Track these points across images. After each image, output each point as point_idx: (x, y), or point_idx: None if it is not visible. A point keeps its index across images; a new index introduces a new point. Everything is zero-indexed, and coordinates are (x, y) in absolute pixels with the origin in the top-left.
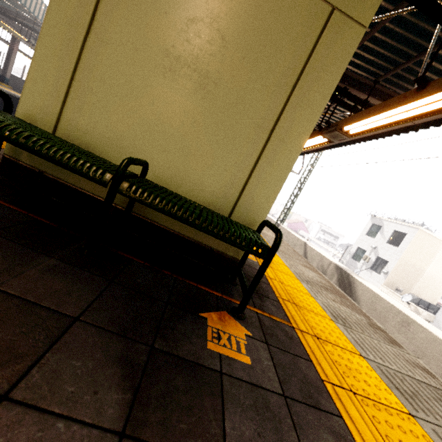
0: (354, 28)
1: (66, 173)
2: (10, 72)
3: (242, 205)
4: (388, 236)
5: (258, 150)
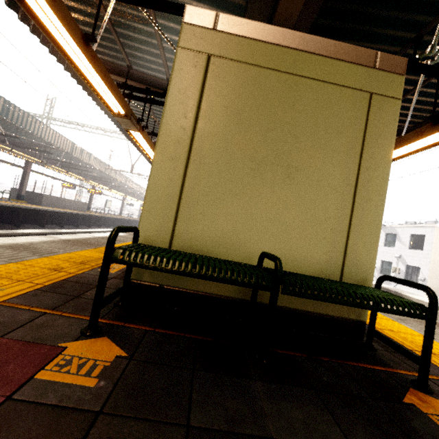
0: (391, 102)
1: (184, 280)
2: (25, 189)
3: (348, 266)
4: (407, 242)
5: (348, 213)
